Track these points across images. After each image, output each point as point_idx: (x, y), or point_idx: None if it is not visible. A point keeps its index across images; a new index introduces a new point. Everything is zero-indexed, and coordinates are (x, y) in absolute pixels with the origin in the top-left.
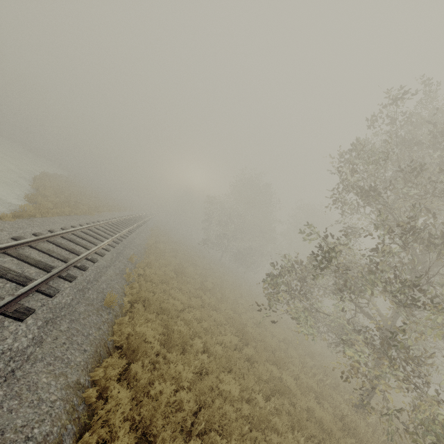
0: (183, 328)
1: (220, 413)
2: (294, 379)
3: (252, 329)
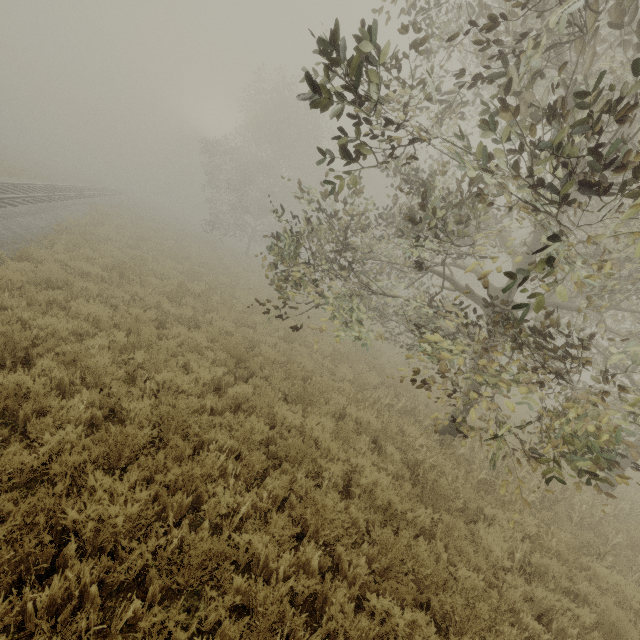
0: (26, 377)
1: (44, 599)
2: (339, 415)
3: (267, 348)
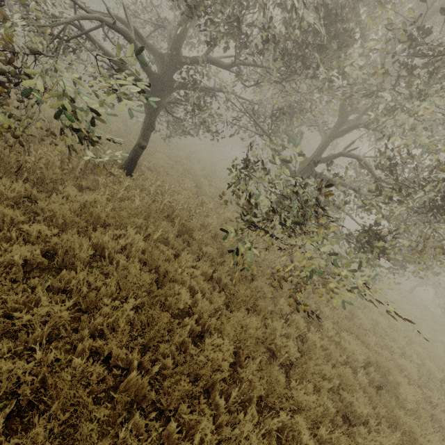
0: None
1: None
2: None
3: None
